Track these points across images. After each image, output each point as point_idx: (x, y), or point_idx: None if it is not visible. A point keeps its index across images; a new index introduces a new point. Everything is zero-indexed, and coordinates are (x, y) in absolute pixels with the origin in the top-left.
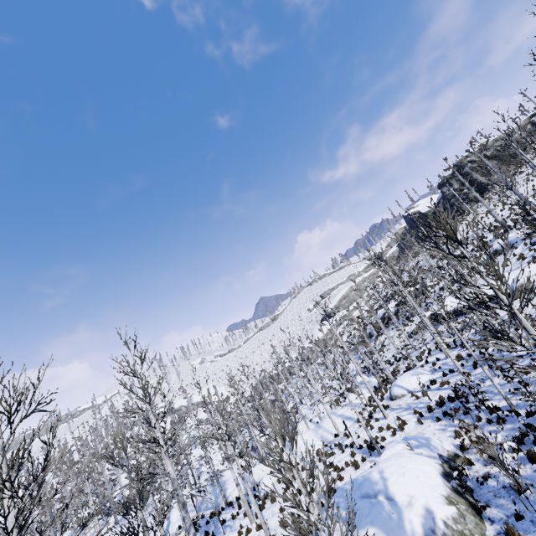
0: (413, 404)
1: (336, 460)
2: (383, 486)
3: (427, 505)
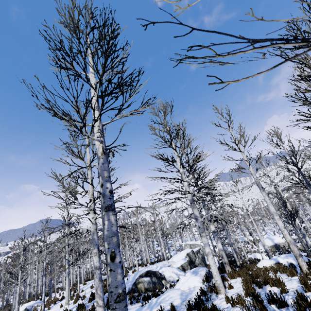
0: None
1: None
2: (273, 236)
3: (279, 240)
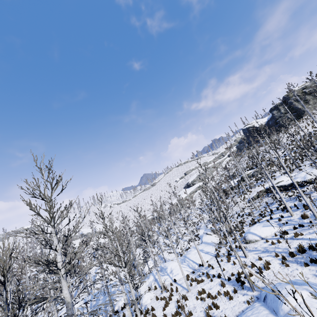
0: (269, 248)
1: (206, 287)
2: None
3: None
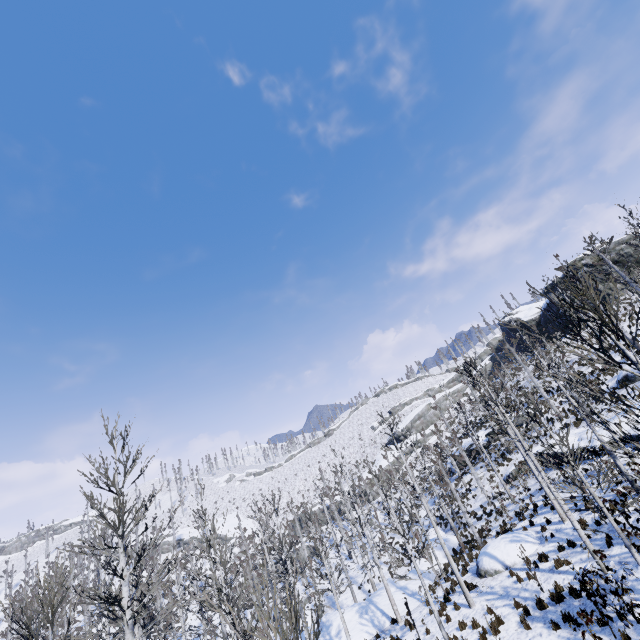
0: (512, 589)
1: None
2: None
3: None
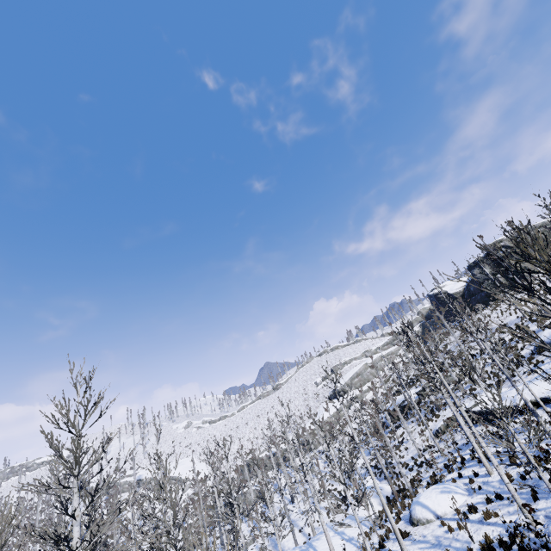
0: (444, 538)
1: None
2: None
3: None
